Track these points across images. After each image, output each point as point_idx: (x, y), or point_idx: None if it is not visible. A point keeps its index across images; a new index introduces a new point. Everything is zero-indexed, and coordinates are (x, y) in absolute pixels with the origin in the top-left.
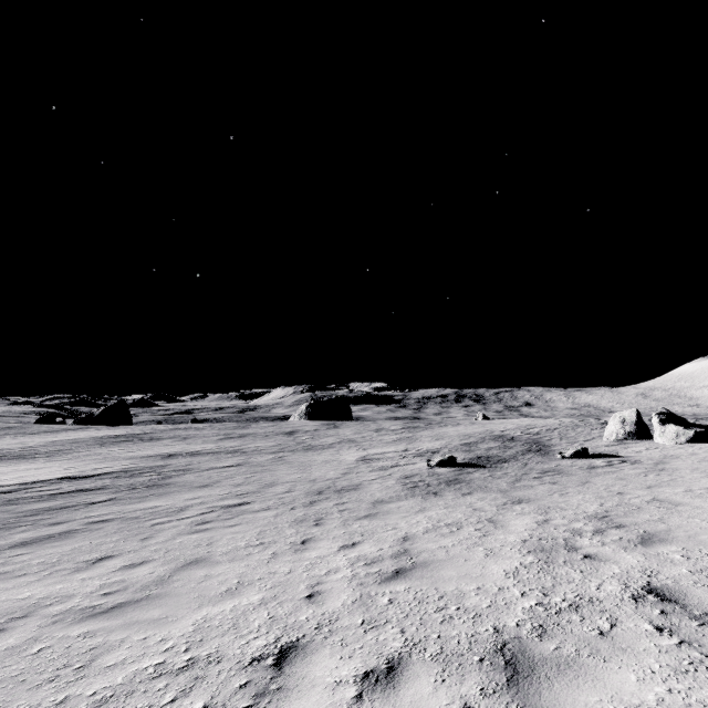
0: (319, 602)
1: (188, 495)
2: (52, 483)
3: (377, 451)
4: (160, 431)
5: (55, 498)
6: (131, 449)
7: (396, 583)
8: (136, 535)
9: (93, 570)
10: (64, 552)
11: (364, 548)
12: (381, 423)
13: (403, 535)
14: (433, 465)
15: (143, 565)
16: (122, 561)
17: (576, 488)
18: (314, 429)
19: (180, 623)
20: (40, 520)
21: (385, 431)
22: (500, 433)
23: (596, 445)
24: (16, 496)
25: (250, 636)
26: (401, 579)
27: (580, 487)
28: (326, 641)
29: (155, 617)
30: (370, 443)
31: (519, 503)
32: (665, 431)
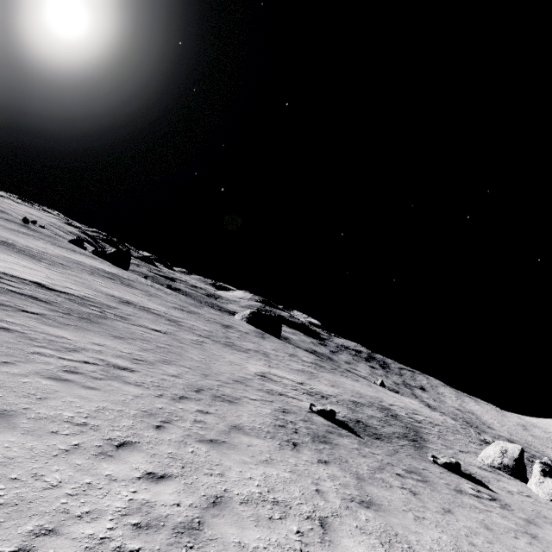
0: None
1: (99, 339)
2: (22, 283)
3: (278, 373)
4: (140, 283)
5: (6, 294)
6: (107, 285)
7: None
8: (4, 356)
9: None
10: None
11: (165, 490)
12: (298, 350)
13: (219, 493)
14: (314, 410)
15: None
16: None
17: (436, 515)
18: (246, 332)
19: None
20: None
21: (296, 359)
22: (388, 405)
23: (470, 461)
24: None
25: None
26: None
27: (440, 515)
28: None
29: None
30: (278, 362)
31: (367, 508)
32: (543, 483)
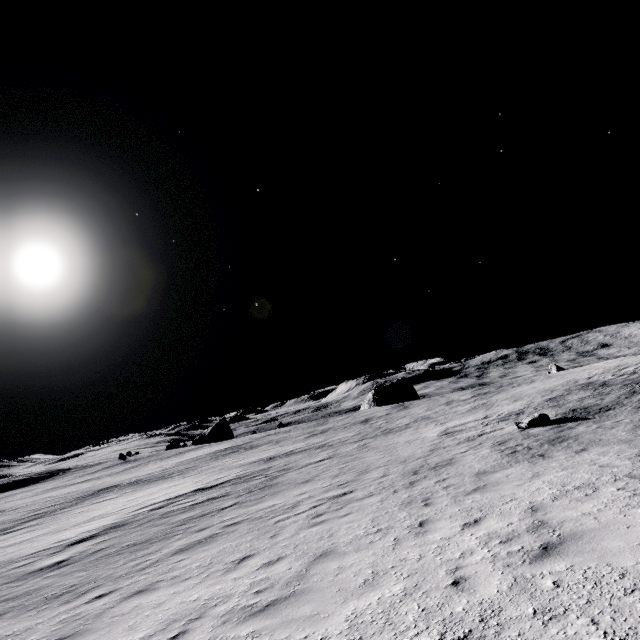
0: (468, 589)
1: (296, 491)
2: (189, 496)
3: (456, 423)
4: (257, 439)
5: (194, 508)
6: (238, 458)
7: (551, 561)
8: (265, 534)
9: (240, 569)
10: (213, 555)
11: (490, 524)
12: (448, 395)
13: (528, 506)
14: (523, 426)
15: (279, 562)
16: (261, 559)
17: None
18: (386, 414)
19: (333, 619)
20: (188, 528)
21: (456, 403)
22: (586, 380)
23: None
24: (166, 510)
25: (410, 632)
26: (554, 556)
27: None
28: (501, 636)
29: (307, 614)
30: (445, 416)
31: None
32: None
